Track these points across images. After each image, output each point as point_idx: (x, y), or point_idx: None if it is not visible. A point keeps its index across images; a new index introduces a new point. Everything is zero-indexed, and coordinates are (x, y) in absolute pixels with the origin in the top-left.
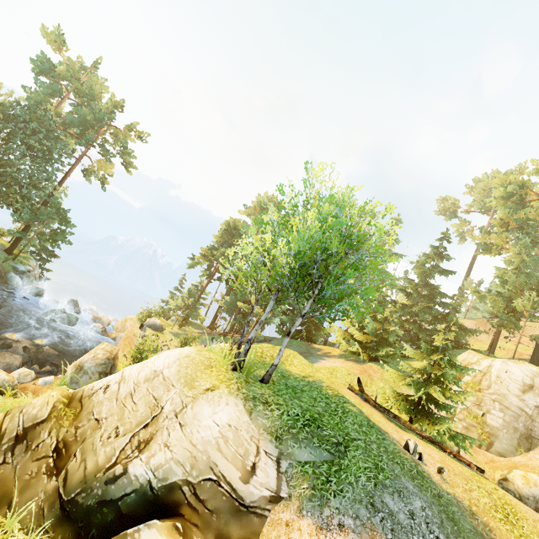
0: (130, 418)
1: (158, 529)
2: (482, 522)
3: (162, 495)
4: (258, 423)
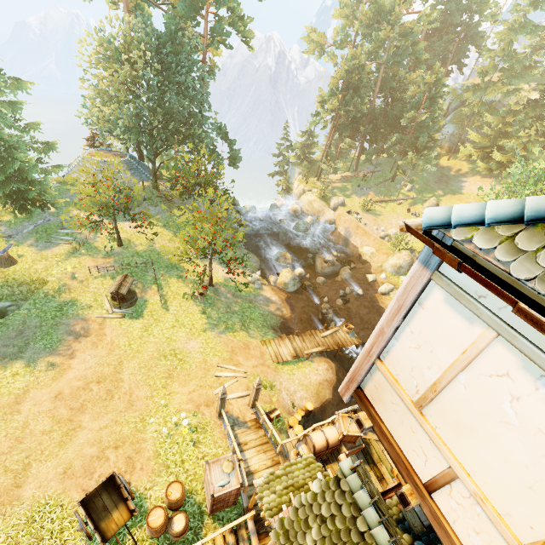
0: None
1: None
2: None
3: None
4: None
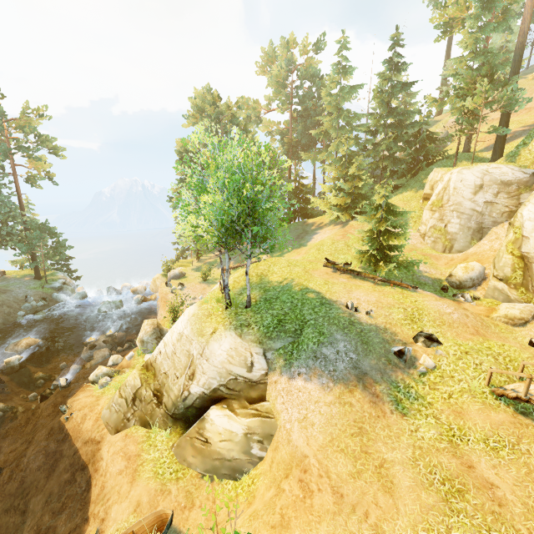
0: (180, 366)
1: (216, 409)
2: (391, 332)
3: (212, 395)
4: (247, 339)
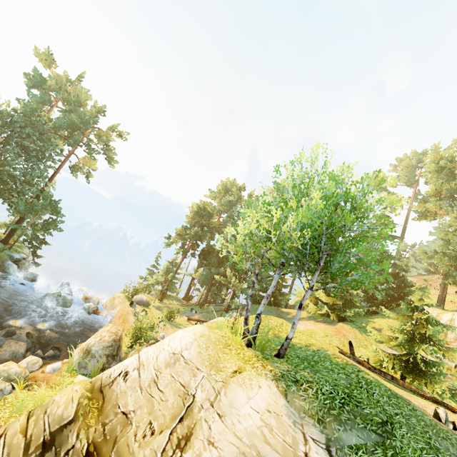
0: (162, 411)
1: None
2: None
3: None
4: (297, 405)
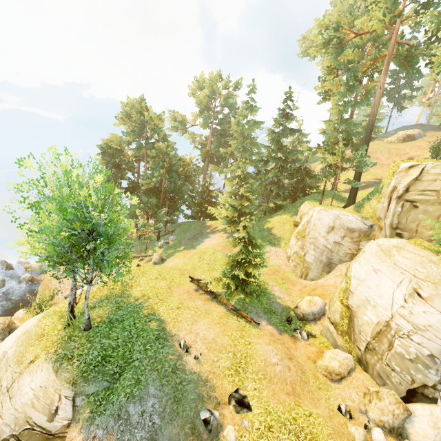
0: None
1: None
2: (211, 385)
3: None
4: (62, 377)
